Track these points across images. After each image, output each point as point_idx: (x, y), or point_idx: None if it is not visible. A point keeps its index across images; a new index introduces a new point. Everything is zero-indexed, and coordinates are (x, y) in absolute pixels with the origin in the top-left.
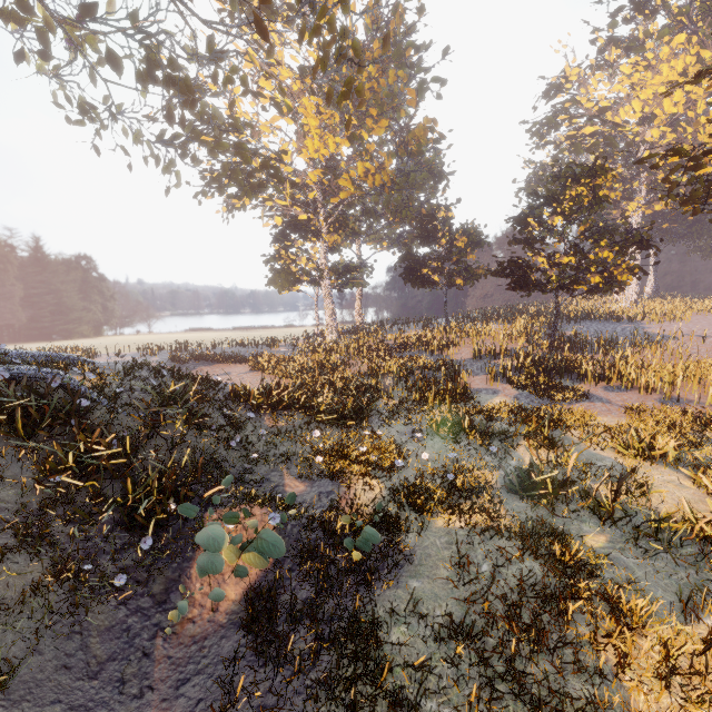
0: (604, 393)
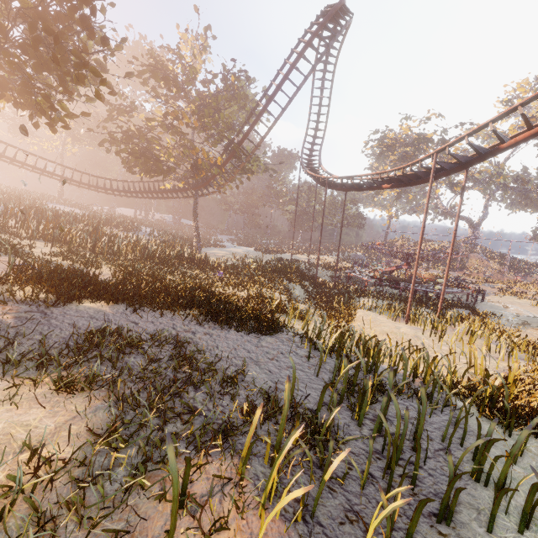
0: None
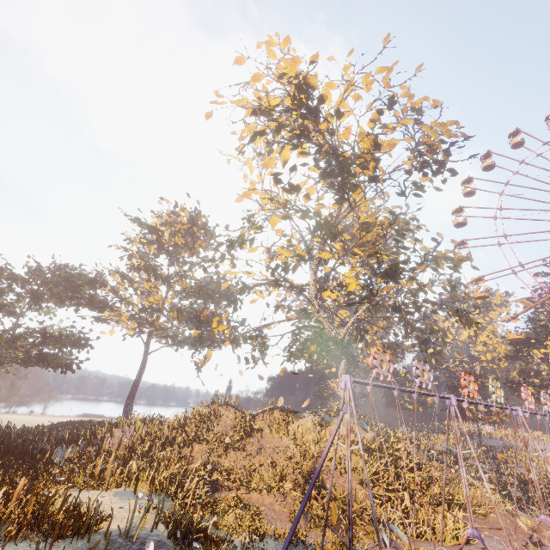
0: (518, 468)
